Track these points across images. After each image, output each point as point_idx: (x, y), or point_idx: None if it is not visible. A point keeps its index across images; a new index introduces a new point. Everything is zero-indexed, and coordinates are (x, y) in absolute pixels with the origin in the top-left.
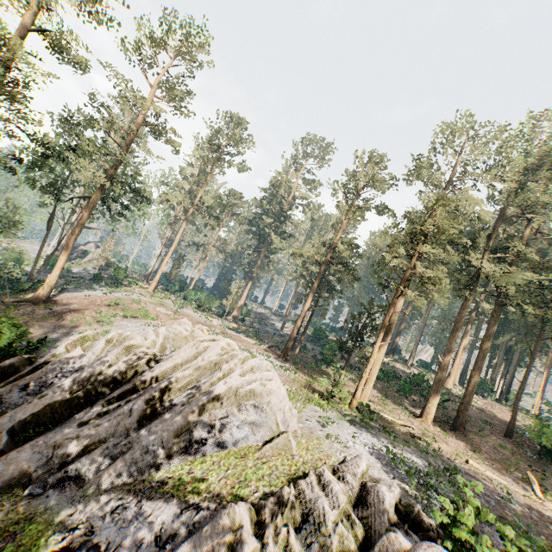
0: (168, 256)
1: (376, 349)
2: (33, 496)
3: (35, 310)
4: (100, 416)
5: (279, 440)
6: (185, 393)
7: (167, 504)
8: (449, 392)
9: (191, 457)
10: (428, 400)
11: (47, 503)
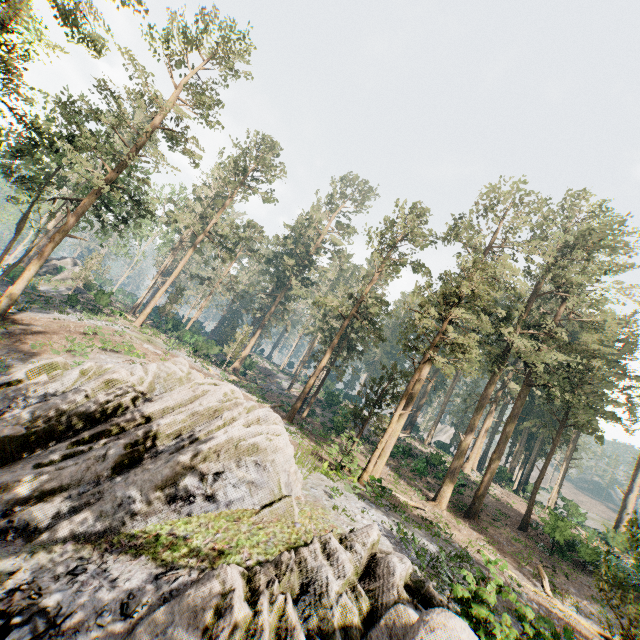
0: (165, 286)
1: (396, 418)
2: None
3: None
4: (64, 458)
5: (280, 504)
6: (174, 441)
7: (140, 567)
8: (466, 477)
9: (173, 516)
10: (444, 482)
11: None
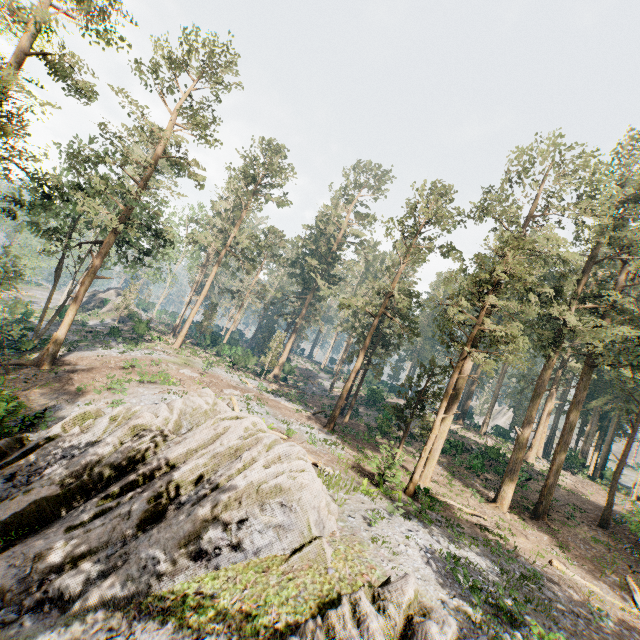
0: (197, 306)
1: (438, 423)
2: (4, 623)
3: (38, 375)
4: (94, 517)
5: (310, 548)
6: (196, 489)
7: (166, 636)
8: (531, 467)
9: (200, 571)
10: (503, 482)
11: (21, 633)
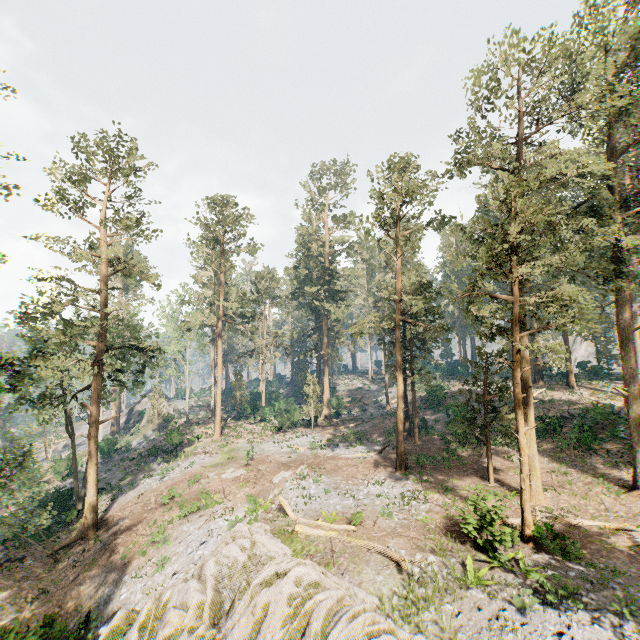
0: (219, 388)
1: (523, 440)
2: None
3: (84, 552)
4: None
5: None
6: None
7: None
8: None
9: None
10: (633, 460)
11: None
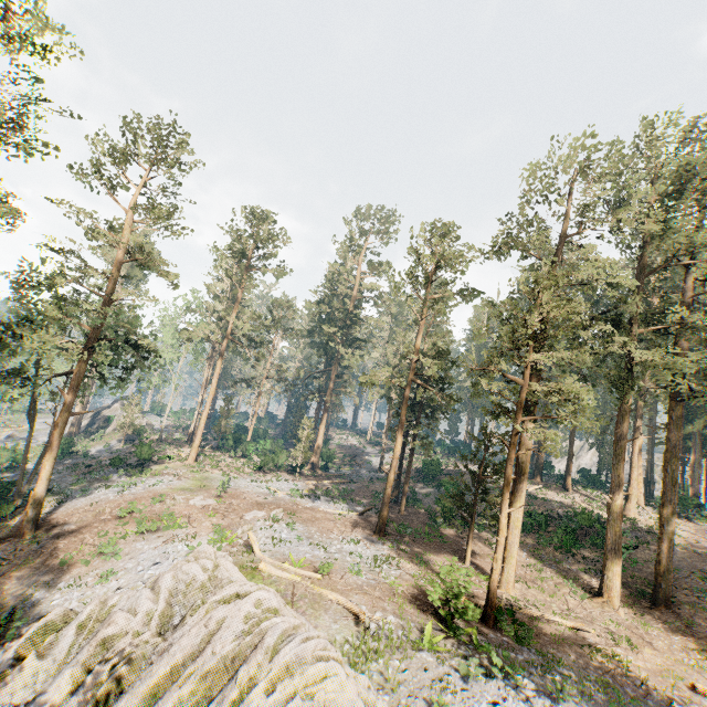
0: (206, 409)
1: (504, 521)
2: None
3: (17, 551)
4: None
5: None
6: None
7: None
8: (635, 525)
9: None
10: (605, 567)
11: None
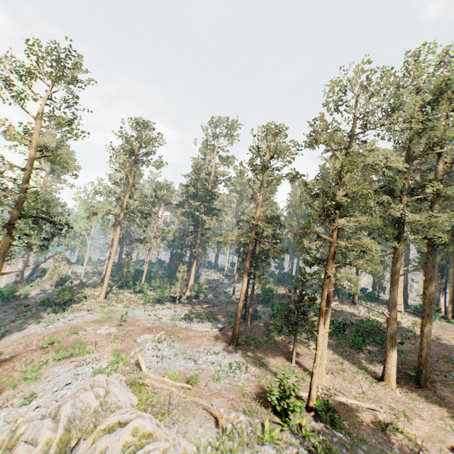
0: (111, 262)
1: (320, 339)
2: None
3: None
4: None
5: None
6: None
7: None
8: (399, 326)
9: None
10: (385, 361)
11: None
